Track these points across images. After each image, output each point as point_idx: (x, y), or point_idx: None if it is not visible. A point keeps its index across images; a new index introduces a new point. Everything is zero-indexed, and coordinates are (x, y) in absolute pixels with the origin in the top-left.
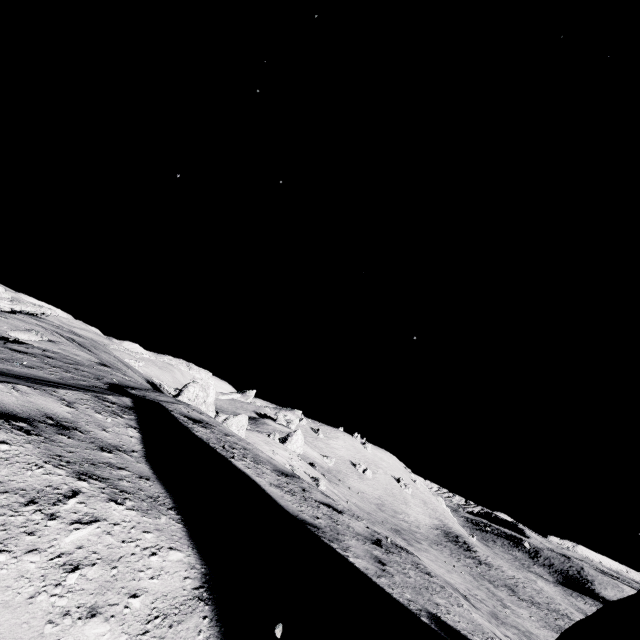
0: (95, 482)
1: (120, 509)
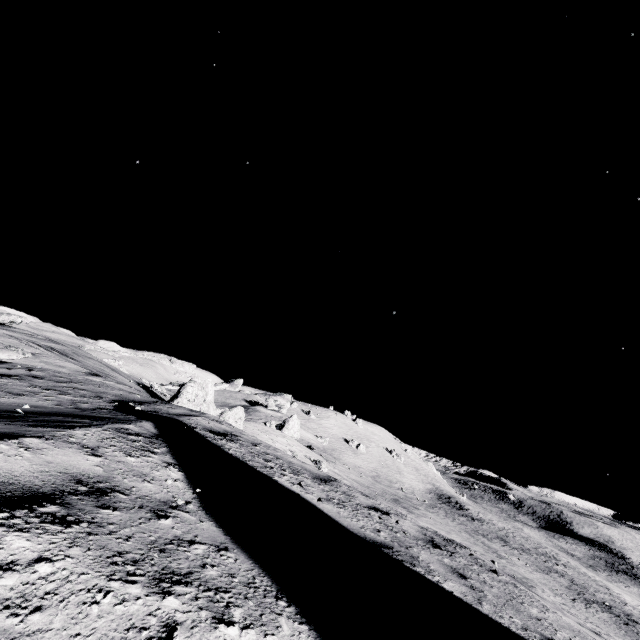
0: (182, 589)
1: (236, 635)
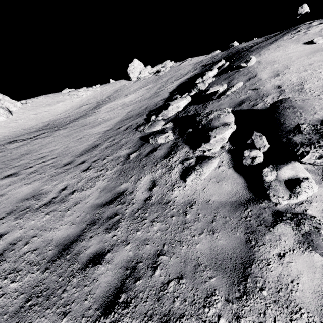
0: None
1: None
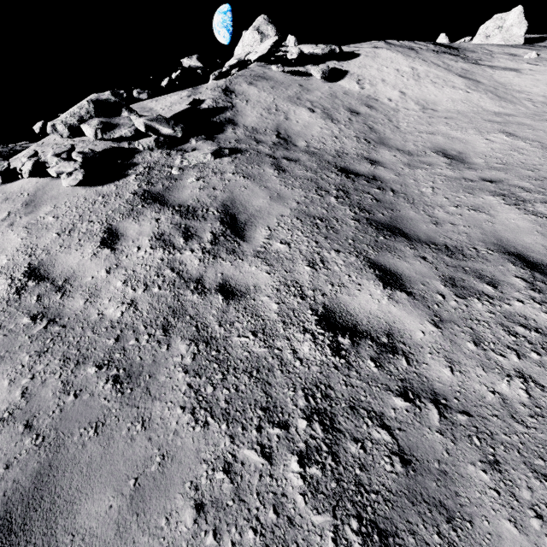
0: None
1: None
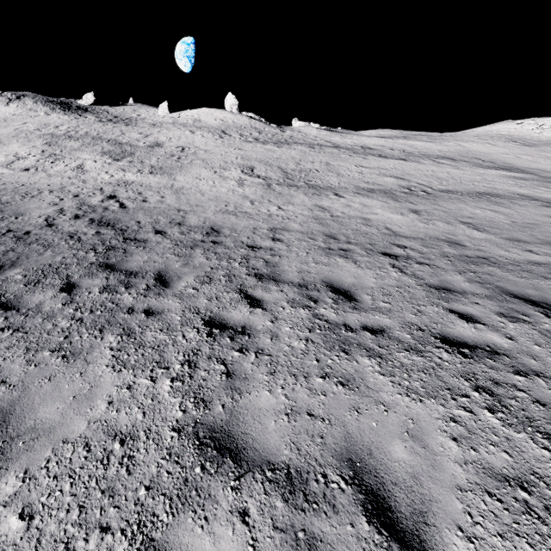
0: None
1: None
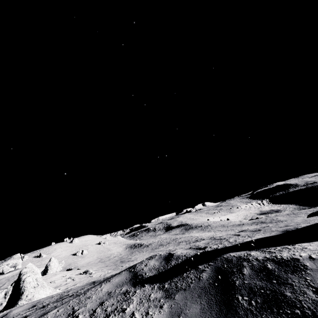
0: None
1: None
